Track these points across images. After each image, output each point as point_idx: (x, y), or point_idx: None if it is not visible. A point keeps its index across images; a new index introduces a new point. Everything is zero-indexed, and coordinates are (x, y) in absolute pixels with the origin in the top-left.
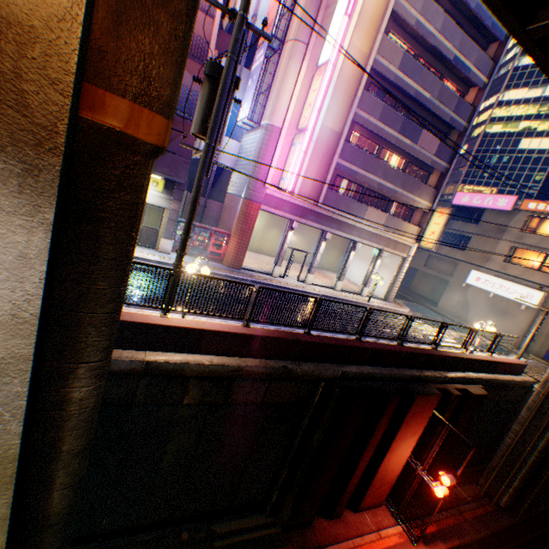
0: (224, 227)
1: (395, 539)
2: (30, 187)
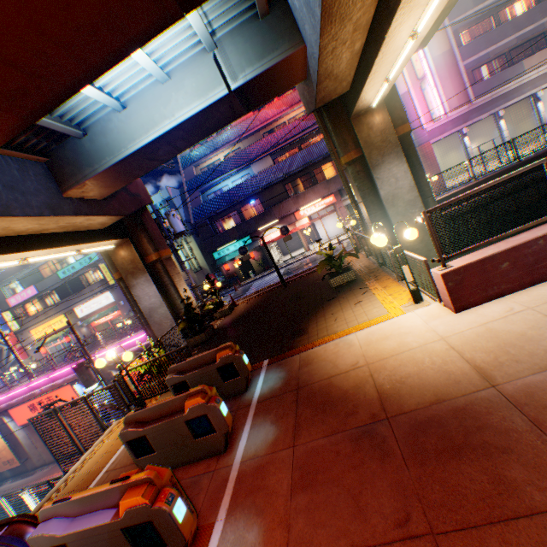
0: None
1: None
2: (398, 157)
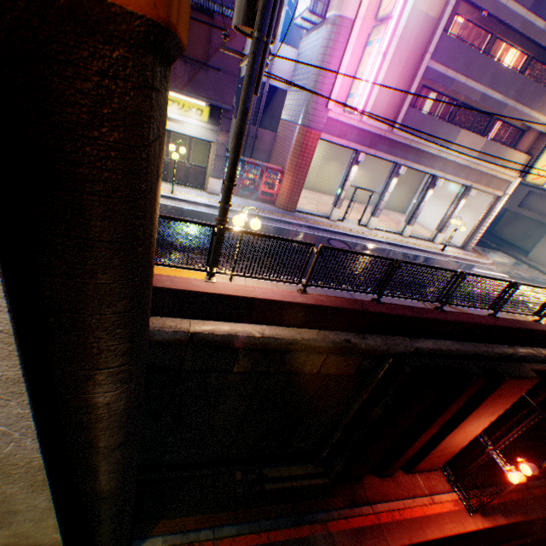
0: (276, 163)
1: (449, 506)
2: None
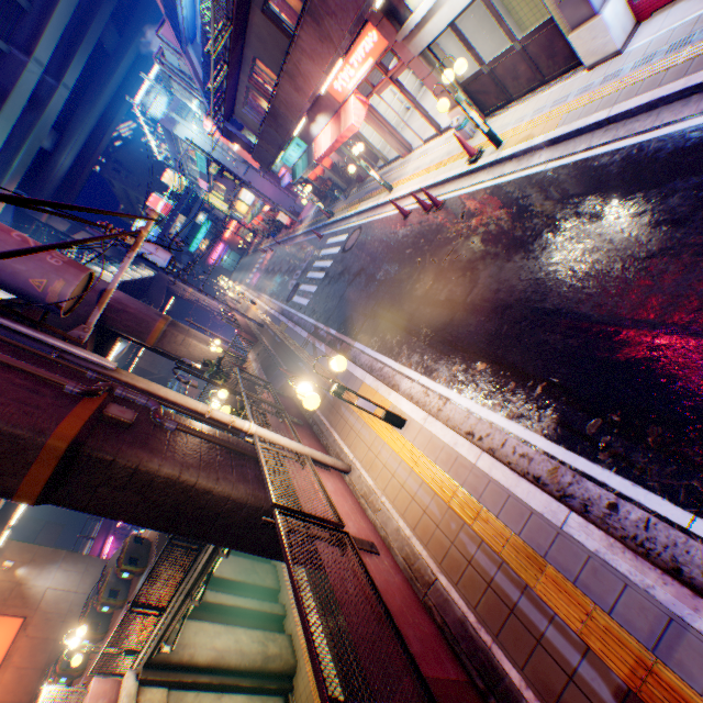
0: None
1: None
2: None
